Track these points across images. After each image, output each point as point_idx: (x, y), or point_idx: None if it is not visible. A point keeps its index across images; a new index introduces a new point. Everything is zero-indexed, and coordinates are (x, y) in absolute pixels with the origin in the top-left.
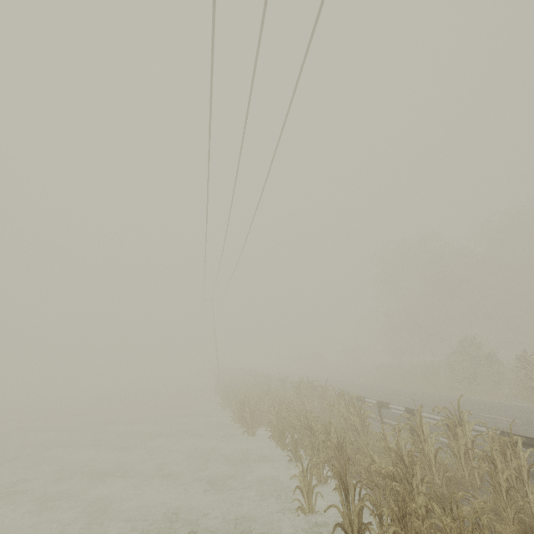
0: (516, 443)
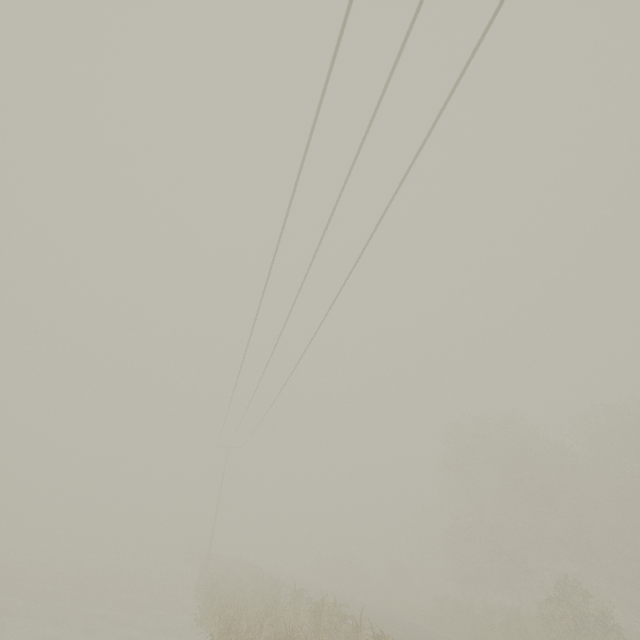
0: None
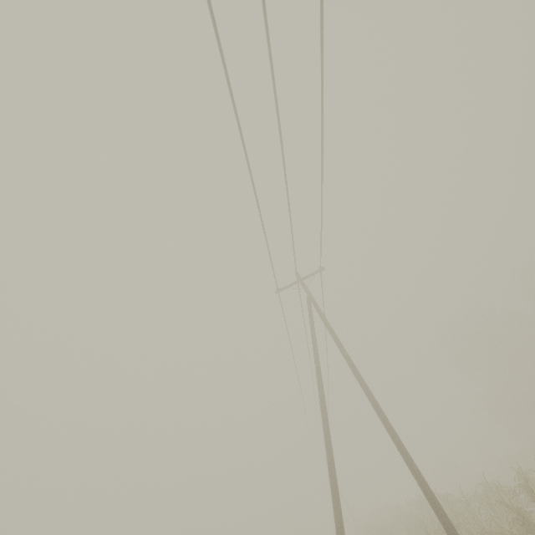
0: None
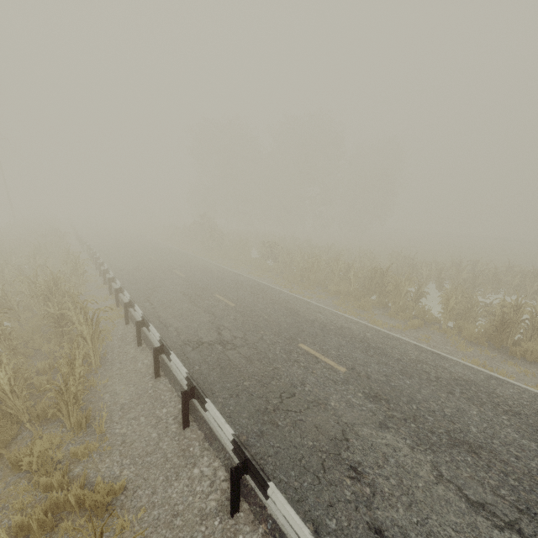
0: (102, 265)
